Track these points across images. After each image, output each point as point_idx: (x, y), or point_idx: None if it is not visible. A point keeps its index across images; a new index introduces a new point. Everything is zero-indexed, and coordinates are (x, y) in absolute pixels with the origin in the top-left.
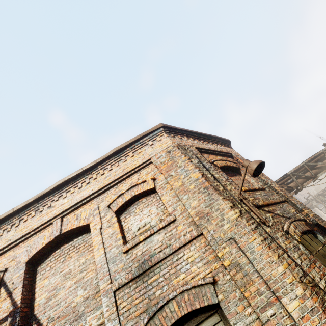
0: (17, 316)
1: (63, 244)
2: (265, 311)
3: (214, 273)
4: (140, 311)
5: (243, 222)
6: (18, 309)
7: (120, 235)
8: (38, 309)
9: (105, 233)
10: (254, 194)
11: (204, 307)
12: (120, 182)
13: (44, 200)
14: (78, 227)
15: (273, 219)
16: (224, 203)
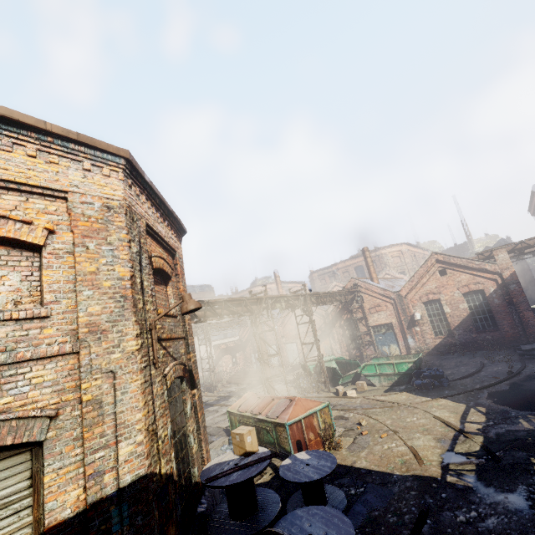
0: None
1: None
2: (96, 453)
3: (61, 405)
4: None
5: (138, 358)
6: None
7: None
8: None
9: None
10: (164, 321)
11: (15, 444)
12: None
13: None
14: None
15: (163, 358)
16: (133, 328)
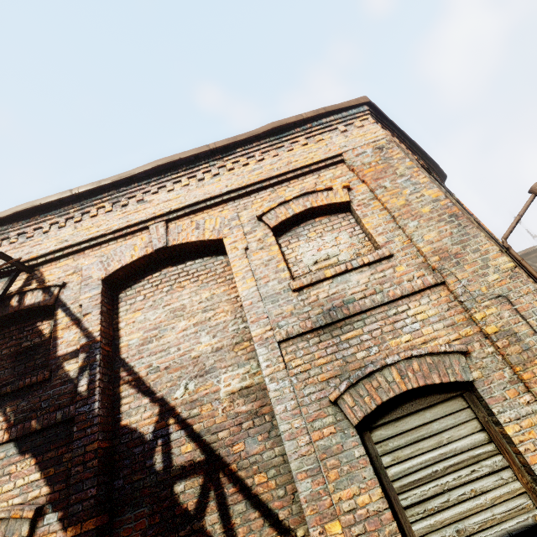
0: (95, 352)
1: (166, 266)
2: None
3: (464, 341)
4: (328, 376)
5: (524, 275)
6: (97, 344)
7: (284, 264)
8: (129, 352)
9: (254, 257)
10: None
11: (440, 386)
12: (281, 183)
13: (129, 188)
14: (200, 241)
15: None
16: (489, 243)
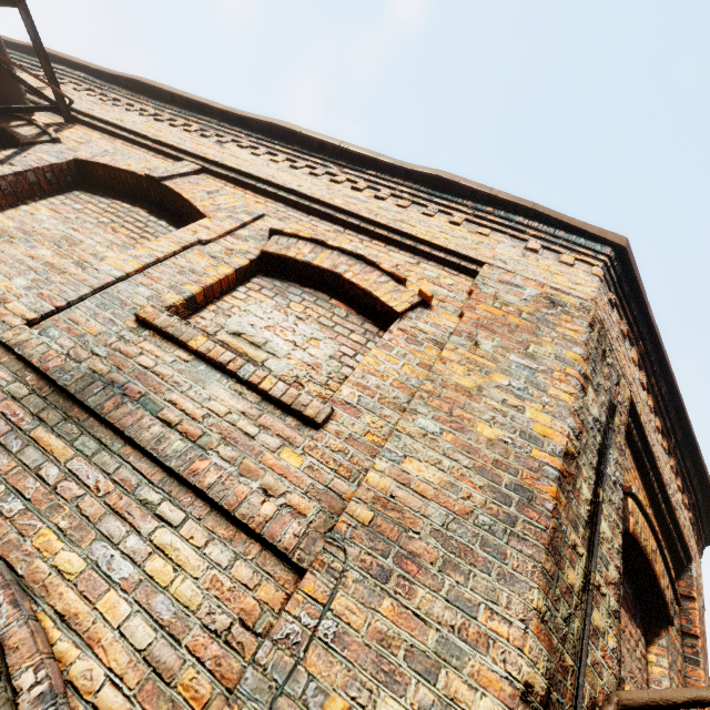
0: None
1: (145, 208)
2: None
3: None
4: None
5: None
6: None
7: (195, 290)
8: None
9: (189, 255)
10: None
11: None
12: (360, 232)
13: (229, 128)
14: (190, 204)
15: None
16: (520, 632)
